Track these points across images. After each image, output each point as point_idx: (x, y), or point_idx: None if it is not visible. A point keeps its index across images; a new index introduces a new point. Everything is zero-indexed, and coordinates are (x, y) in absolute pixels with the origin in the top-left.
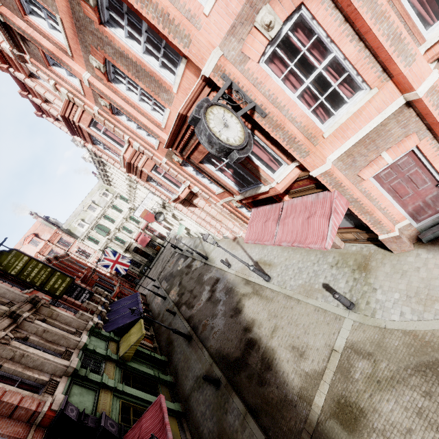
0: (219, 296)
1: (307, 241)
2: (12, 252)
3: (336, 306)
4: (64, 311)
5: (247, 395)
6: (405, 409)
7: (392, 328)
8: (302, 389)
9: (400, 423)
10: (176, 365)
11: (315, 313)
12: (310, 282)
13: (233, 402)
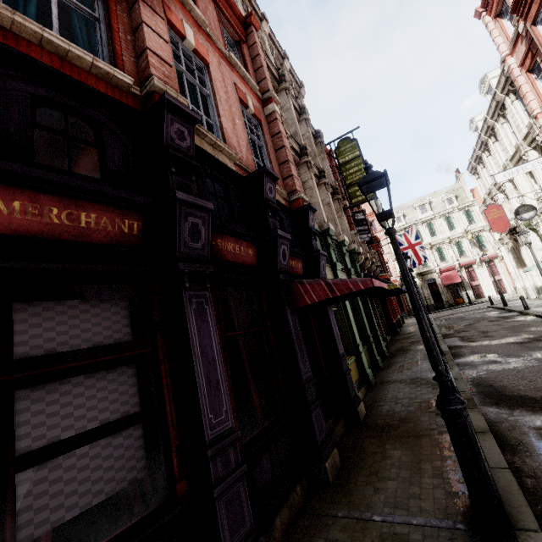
0: None
1: None
2: (352, 142)
3: None
4: (346, 220)
5: (507, 427)
6: None
7: None
8: None
9: None
10: (395, 362)
11: None
12: None
13: None
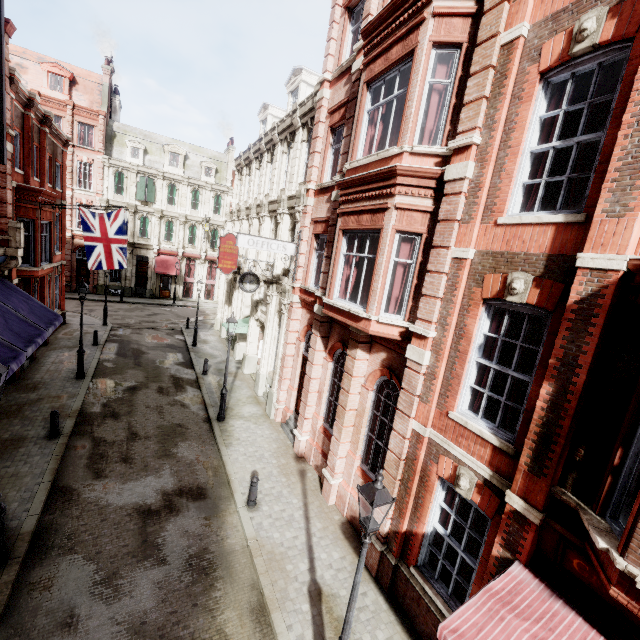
0: (170, 543)
1: None
2: None
3: None
4: None
5: None
6: None
7: None
8: None
9: None
10: None
11: None
12: None
13: None
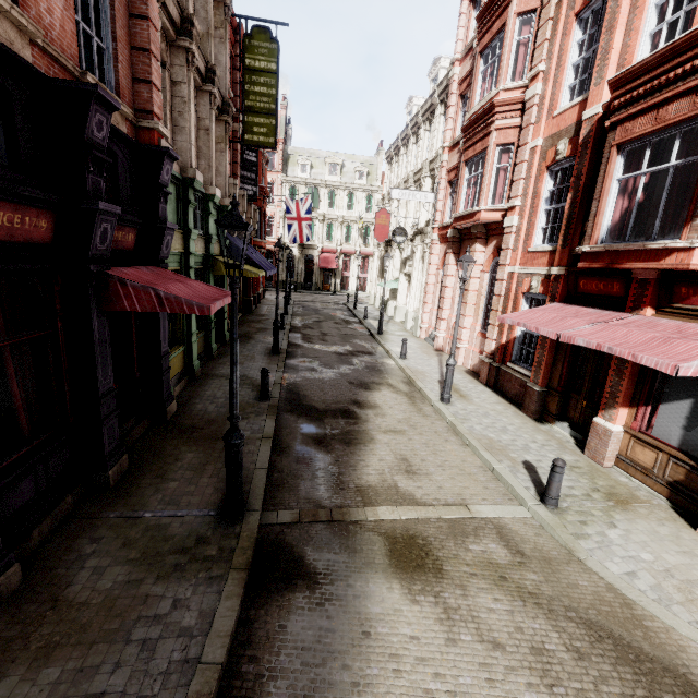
0: (355, 361)
1: (639, 353)
2: (272, 43)
3: (524, 486)
4: (228, 160)
5: (287, 433)
6: (517, 628)
7: (594, 568)
8: (371, 489)
9: (490, 628)
10: None
11: (478, 469)
12: (508, 446)
13: (263, 420)
